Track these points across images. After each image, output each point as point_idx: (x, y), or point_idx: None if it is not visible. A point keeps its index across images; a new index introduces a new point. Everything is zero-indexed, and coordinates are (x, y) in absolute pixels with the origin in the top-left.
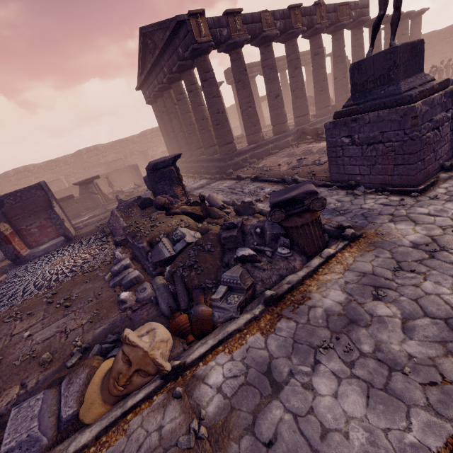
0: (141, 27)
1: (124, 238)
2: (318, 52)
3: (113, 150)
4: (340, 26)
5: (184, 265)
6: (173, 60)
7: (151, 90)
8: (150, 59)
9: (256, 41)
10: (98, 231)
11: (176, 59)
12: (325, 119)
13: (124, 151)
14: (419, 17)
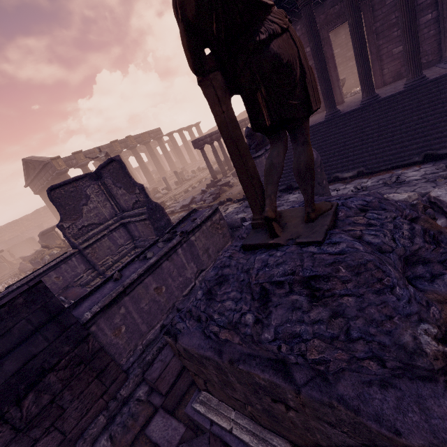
0: (23, 159)
1: (31, 268)
2: (137, 156)
3: (9, 230)
4: (146, 142)
5: (52, 258)
6: (48, 175)
7: (36, 187)
8: (32, 173)
9: (96, 160)
10: (13, 276)
11: (49, 175)
12: (153, 186)
13: (20, 228)
14: (198, 126)
